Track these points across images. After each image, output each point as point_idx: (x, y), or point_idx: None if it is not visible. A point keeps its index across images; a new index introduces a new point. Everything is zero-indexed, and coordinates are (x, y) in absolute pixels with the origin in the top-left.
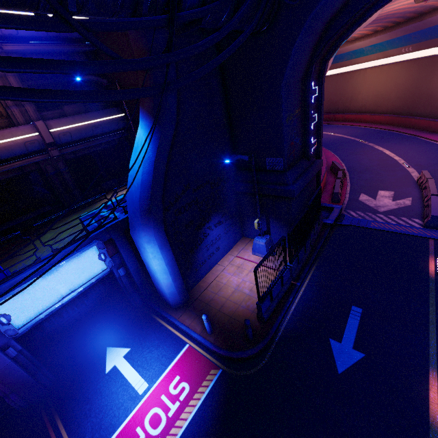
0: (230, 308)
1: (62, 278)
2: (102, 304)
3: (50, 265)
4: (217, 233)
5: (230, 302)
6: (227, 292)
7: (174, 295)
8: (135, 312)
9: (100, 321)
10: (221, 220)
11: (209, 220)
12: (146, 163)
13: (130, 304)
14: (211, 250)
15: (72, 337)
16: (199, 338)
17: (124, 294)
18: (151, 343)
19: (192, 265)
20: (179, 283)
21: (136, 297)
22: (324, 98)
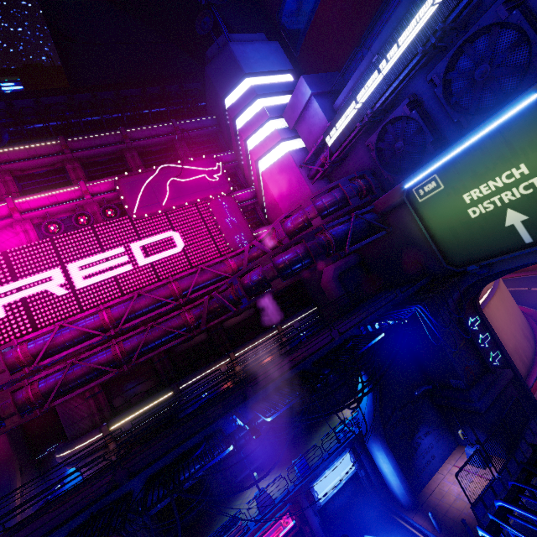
0: (453, 514)
1: (335, 472)
2: (353, 499)
3: (329, 463)
4: (429, 442)
5: (453, 509)
6: (449, 499)
7: (404, 496)
8: (377, 510)
9: (354, 514)
10: (428, 430)
11: (418, 431)
12: (368, 400)
13: (371, 503)
14: (426, 457)
15: (340, 521)
16: (431, 535)
17: (366, 493)
18: (395, 535)
19: (413, 470)
20: (406, 485)
21: (375, 496)
22: (488, 320)
